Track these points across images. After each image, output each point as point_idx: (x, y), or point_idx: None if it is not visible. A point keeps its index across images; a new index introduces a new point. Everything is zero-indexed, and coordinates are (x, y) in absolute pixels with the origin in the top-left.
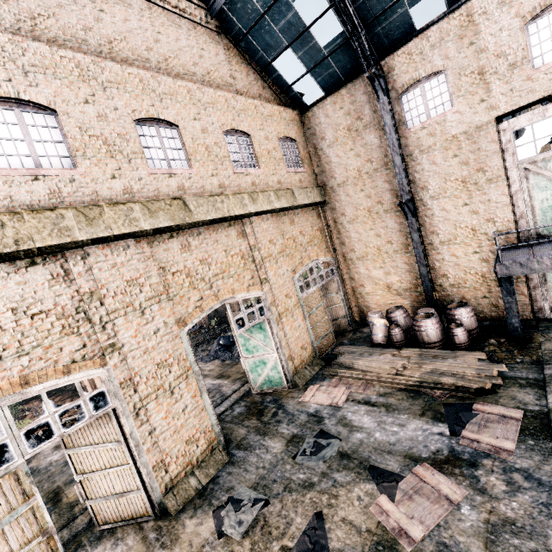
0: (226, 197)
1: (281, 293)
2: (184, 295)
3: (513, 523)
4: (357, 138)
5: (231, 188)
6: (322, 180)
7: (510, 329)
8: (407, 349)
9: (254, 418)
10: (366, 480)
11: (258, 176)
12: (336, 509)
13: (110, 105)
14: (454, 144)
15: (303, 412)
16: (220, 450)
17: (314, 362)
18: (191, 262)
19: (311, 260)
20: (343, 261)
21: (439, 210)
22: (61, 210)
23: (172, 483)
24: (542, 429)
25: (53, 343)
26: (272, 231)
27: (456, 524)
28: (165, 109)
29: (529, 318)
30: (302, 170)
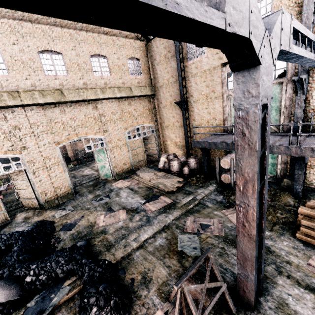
0: (86, 90)
1: (115, 138)
2: (60, 132)
3: (128, 227)
4: (168, 62)
5: (91, 85)
6: (154, 83)
7: (204, 171)
8: (161, 172)
9: (92, 187)
10: (104, 211)
11: (109, 79)
12: (89, 216)
13: (26, 45)
14: (204, 75)
15: (109, 188)
16: (71, 194)
17: (129, 171)
18: (65, 118)
19: (139, 124)
20: (160, 127)
21: (196, 109)
22: (1, 92)
23: (48, 200)
24: (170, 207)
25: (0, 142)
26: (114, 108)
27: (114, 225)
28: (55, 45)
29: None
30: (141, 76)
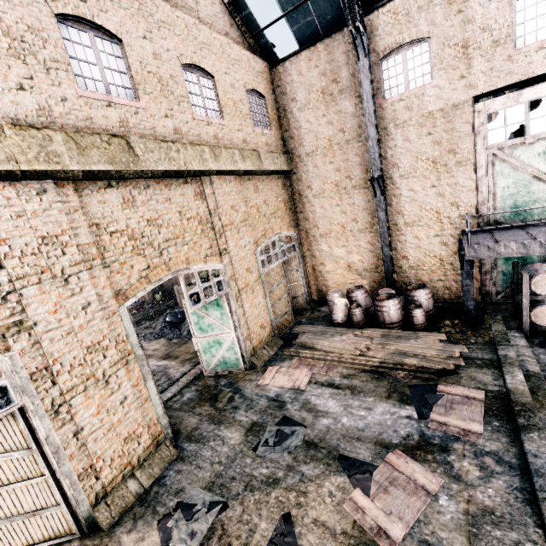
0: (183, 147)
1: (242, 267)
2: (125, 262)
3: (492, 512)
4: (331, 103)
5: (189, 137)
6: (289, 147)
7: (465, 311)
8: (369, 329)
9: (207, 405)
10: (336, 473)
11: (221, 129)
12: (306, 508)
13: None
14: (430, 121)
15: (262, 397)
16: (167, 445)
17: (273, 342)
18: (136, 222)
19: (274, 233)
20: (306, 238)
21: (407, 189)
22: None
23: (106, 491)
24: (504, 409)
25: None
26: (234, 196)
27: (436, 518)
28: (103, 11)
29: (477, 301)
30: (269, 132)
